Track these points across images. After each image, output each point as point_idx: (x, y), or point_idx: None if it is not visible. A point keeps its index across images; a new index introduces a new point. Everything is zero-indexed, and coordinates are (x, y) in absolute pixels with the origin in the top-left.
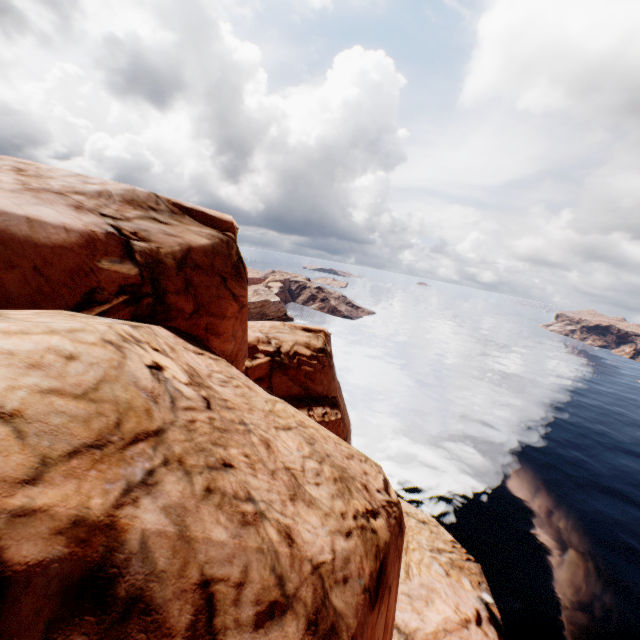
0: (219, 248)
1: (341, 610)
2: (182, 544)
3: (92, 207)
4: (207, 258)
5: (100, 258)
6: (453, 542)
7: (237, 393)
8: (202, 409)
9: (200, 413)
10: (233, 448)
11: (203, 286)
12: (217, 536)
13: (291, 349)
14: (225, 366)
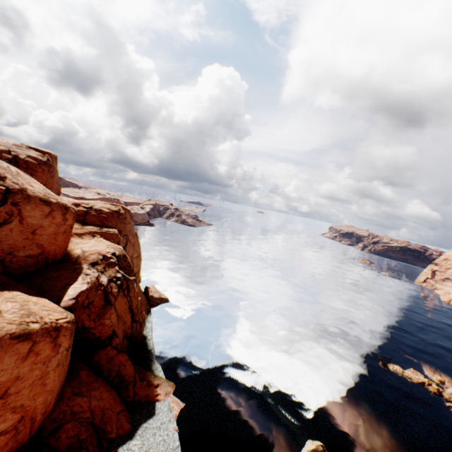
0: (40, 157)
1: (30, 192)
2: (5, 173)
3: (4, 145)
4: (35, 159)
5: (3, 154)
6: (120, 248)
7: (29, 178)
8: (17, 173)
9: (16, 173)
10: (20, 178)
11: (32, 164)
12: (10, 176)
13: (99, 208)
14: (32, 178)
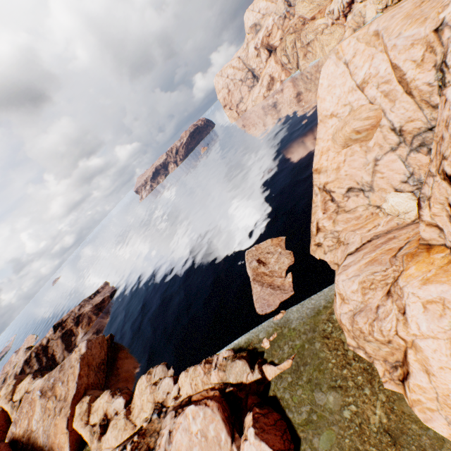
0: None
1: None
2: None
3: None
4: None
5: None
6: None
7: None
8: None
9: None
10: None
11: None
12: None
13: None
14: None
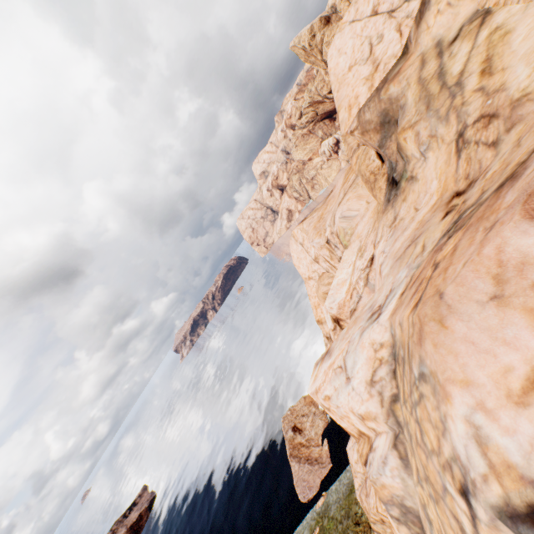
0: None
1: None
2: None
3: None
4: None
5: None
6: None
7: None
8: None
9: None
10: None
11: None
12: None
13: None
14: None
